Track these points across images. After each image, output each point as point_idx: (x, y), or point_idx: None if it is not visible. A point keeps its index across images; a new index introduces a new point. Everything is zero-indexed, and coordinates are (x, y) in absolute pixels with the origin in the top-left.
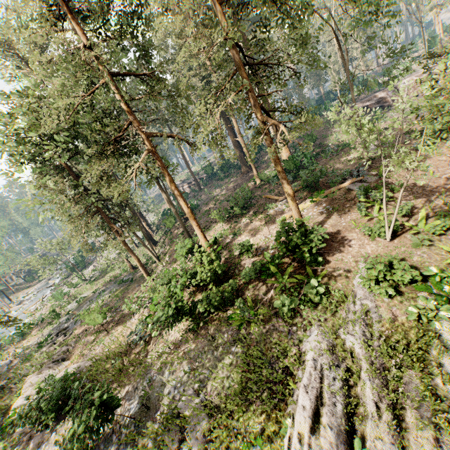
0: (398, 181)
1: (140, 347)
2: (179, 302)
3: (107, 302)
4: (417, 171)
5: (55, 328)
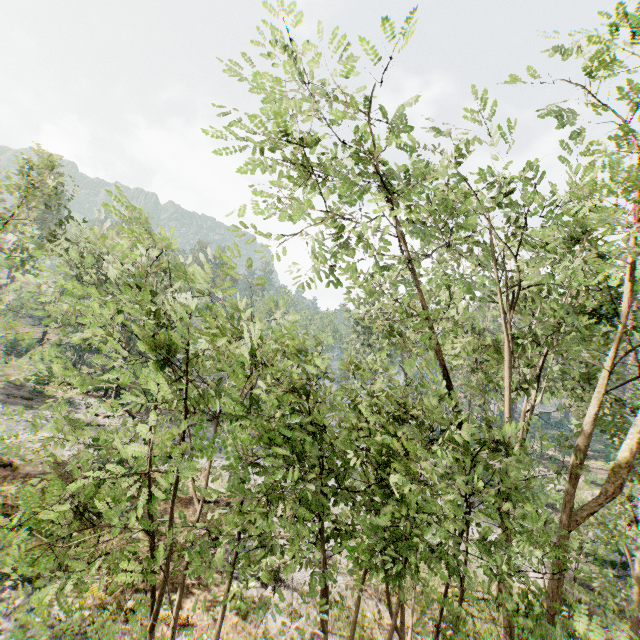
0: None
1: None
2: None
3: None
4: None
5: None
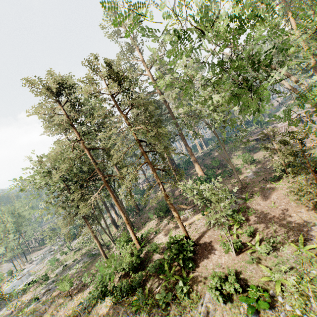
0: (254, 206)
1: (85, 314)
2: (104, 286)
3: (78, 271)
4: (266, 200)
5: (44, 287)
